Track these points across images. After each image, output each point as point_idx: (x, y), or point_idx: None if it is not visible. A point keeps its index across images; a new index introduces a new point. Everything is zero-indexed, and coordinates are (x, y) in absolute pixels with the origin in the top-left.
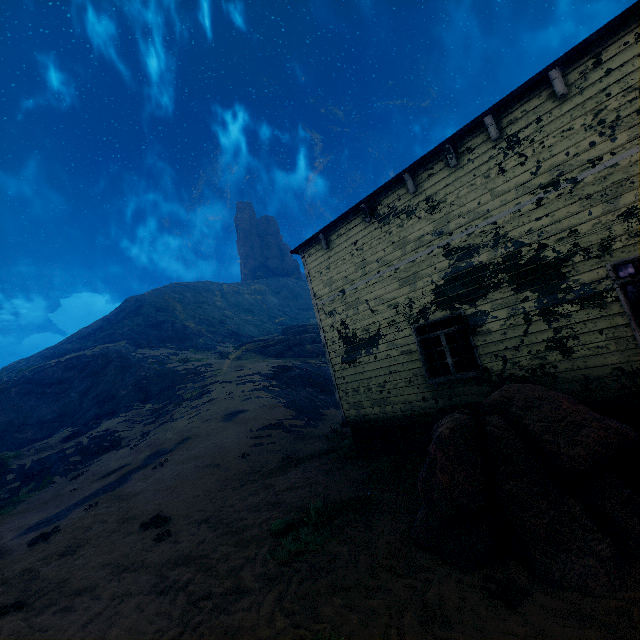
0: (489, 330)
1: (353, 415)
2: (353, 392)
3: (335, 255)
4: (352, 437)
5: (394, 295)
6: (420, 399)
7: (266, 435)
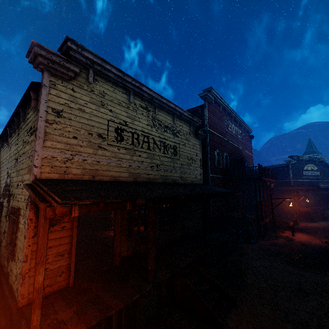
0: (3, 215)
1: None
2: None
3: (2, 152)
4: None
5: (1, 182)
6: None
7: None
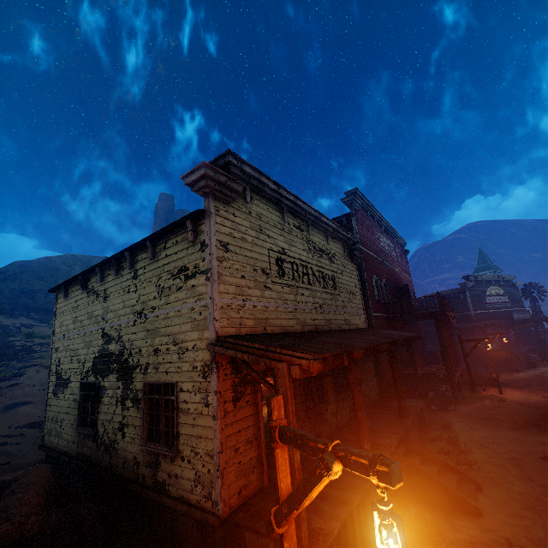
0: (104, 402)
1: (47, 439)
2: (51, 420)
3: (68, 305)
4: (45, 457)
5: (81, 352)
6: (73, 441)
7: (19, 434)
